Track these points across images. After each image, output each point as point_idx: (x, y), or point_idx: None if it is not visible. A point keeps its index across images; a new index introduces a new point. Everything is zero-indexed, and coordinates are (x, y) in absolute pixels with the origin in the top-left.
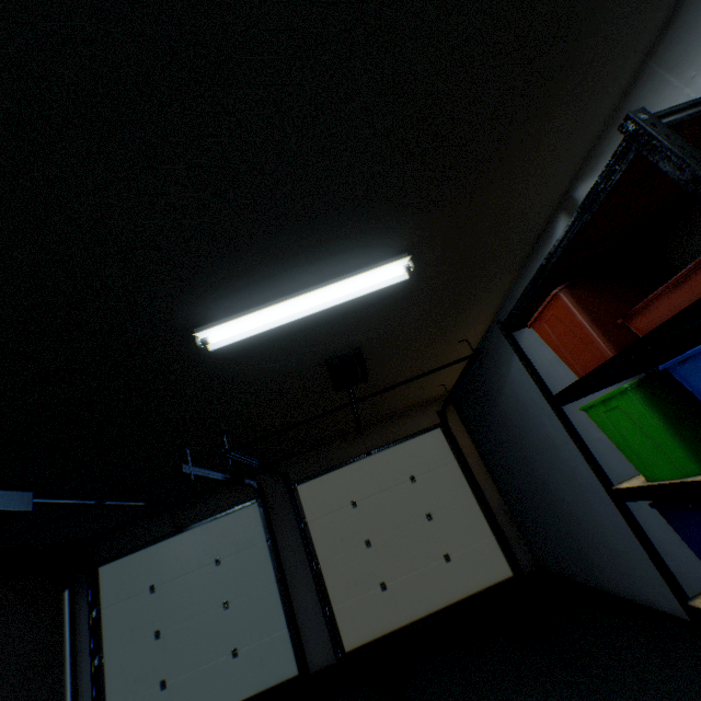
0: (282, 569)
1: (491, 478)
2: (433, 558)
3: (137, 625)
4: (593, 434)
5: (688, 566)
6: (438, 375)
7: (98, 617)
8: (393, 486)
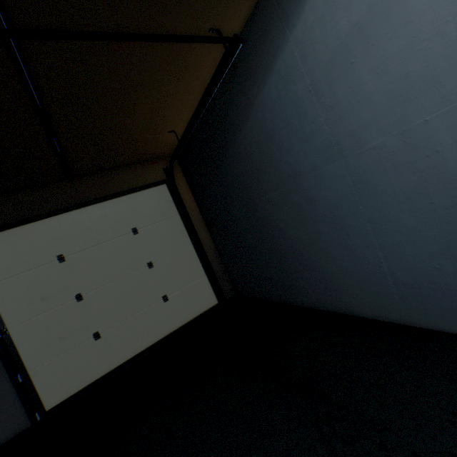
0: None
1: (208, 229)
2: (152, 300)
3: None
4: (369, 142)
5: (432, 277)
6: (172, 108)
7: None
8: (113, 239)
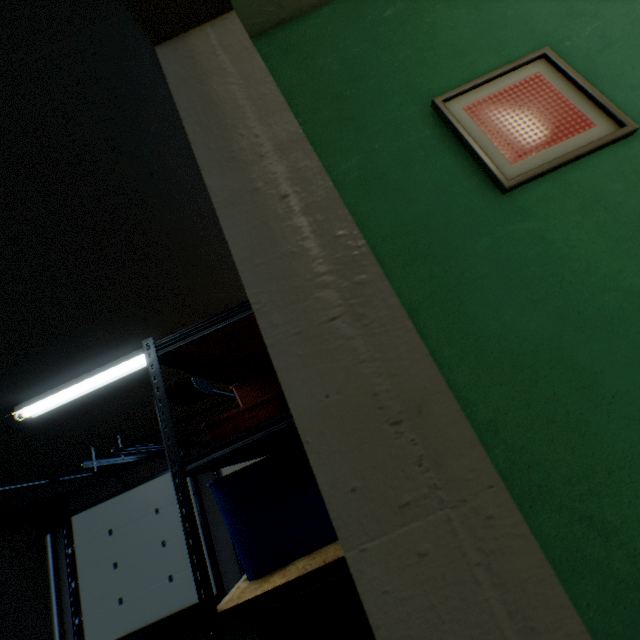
0: (204, 516)
1: None
2: None
3: (101, 559)
4: None
5: None
6: None
7: (73, 553)
8: None
